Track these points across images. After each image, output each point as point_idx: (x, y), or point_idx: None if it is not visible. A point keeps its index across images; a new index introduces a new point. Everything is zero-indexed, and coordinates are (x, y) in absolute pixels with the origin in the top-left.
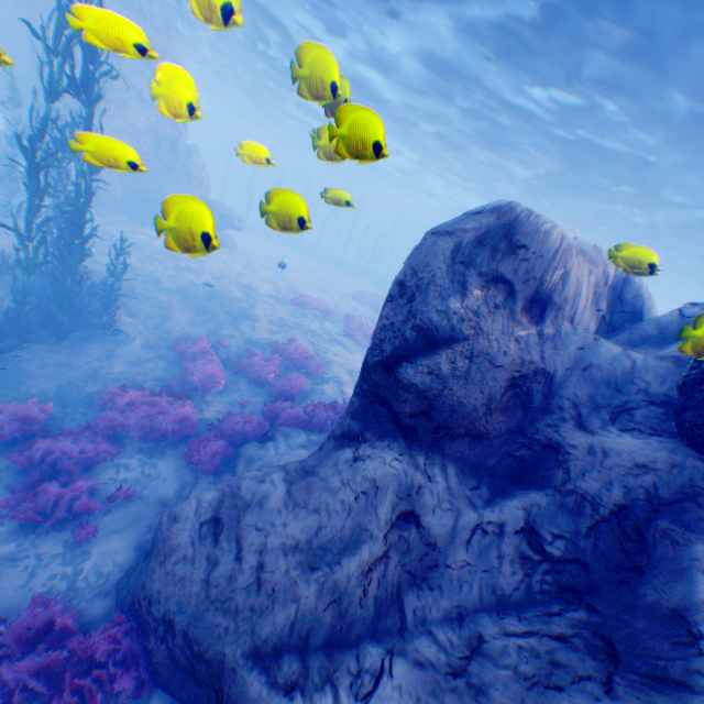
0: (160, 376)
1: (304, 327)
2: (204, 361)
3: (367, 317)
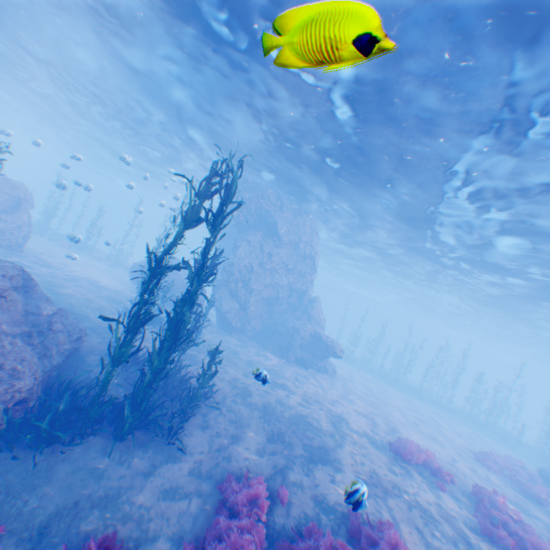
0: (179, 530)
1: (406, 493)
2: (242, 521)
3: (509, 496)
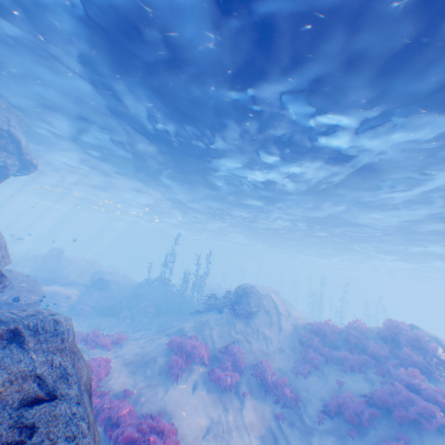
0: None
1: None
2: None
3: None
